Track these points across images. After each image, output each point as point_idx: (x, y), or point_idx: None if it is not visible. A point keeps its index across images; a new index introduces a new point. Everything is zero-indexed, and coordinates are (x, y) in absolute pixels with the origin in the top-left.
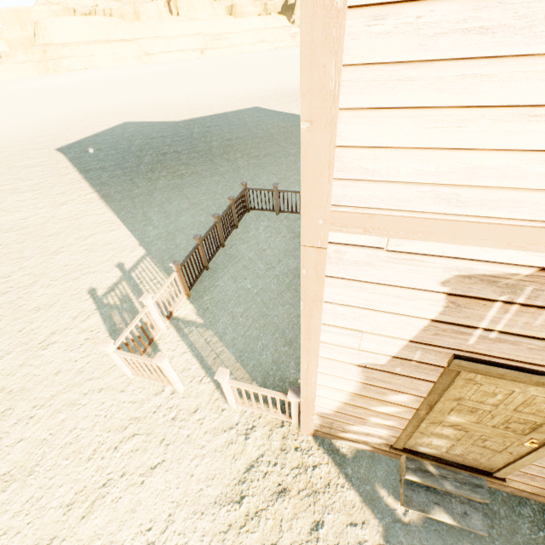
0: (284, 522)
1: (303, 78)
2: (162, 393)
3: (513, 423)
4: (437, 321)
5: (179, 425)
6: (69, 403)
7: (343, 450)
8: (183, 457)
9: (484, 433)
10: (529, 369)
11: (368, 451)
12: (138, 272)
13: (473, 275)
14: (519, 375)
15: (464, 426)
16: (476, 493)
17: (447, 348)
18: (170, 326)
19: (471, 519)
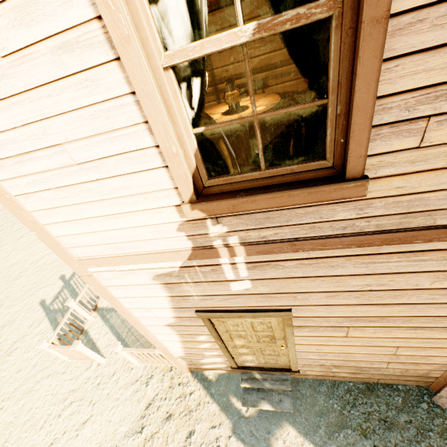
0: (169, 437)
1: (18, 218)
2: (91, 367)
3: (263, 338)
4: (171, 296)
5: (102, 387)
6: (27, 391)
7: (210, 377)
8: (104, 410)
9: (260, 347)
10: (231, 309)
11: (226, 373)
12: (75, 279)
13: (160, 274)
14: (228, 314)
15: (247, 345)
16: (283, 385)
17: (190, 308)
18: (97, 316)
19: (284, 403)
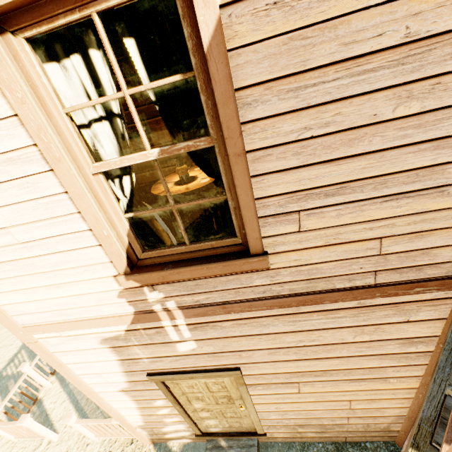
0: None
1: None
2: (40, 447)
3: (221, 399)
4: (121, 360)
5: None
6: None
7: (174, 448)
8: None
9: (220, 409)
10: (182, 370)
11: (192, 443)
12: None
13: (107, 338)
14: (179, 376)
15: (207, 408)
16: None
17: (142, 370)
18: (56, 380)
19: None
